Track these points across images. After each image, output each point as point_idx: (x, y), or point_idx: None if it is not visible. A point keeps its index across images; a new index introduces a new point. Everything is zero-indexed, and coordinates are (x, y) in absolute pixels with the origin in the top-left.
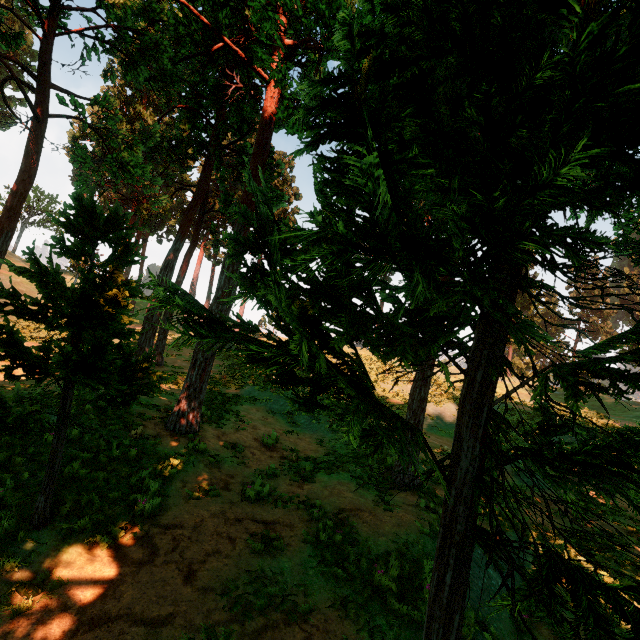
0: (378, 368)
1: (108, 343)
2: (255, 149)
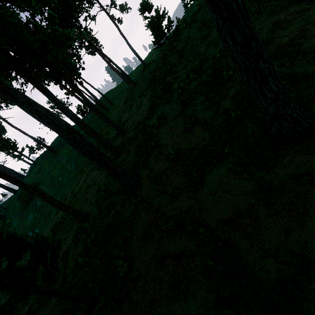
0: None
1: None
2: None
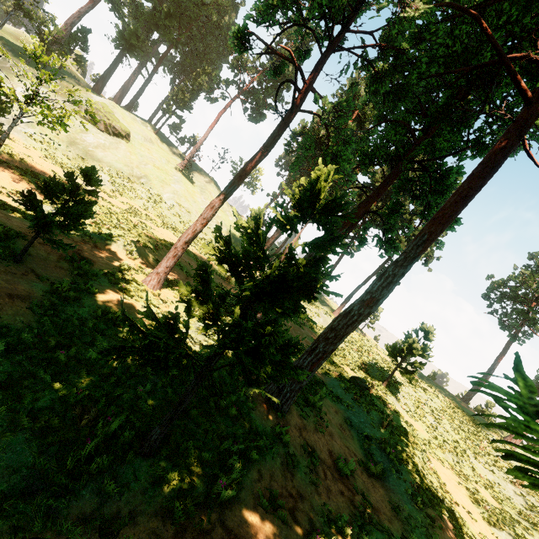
0: (470, 433)
1: (279, 331)
2: (478, 169)
